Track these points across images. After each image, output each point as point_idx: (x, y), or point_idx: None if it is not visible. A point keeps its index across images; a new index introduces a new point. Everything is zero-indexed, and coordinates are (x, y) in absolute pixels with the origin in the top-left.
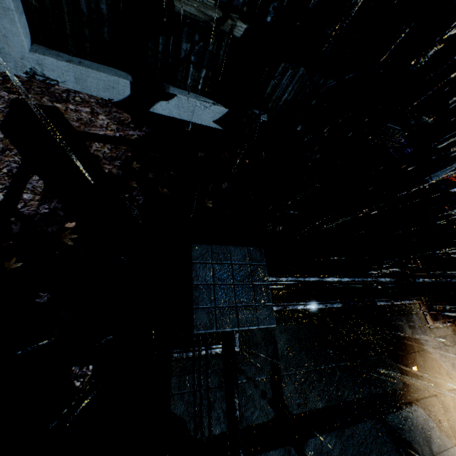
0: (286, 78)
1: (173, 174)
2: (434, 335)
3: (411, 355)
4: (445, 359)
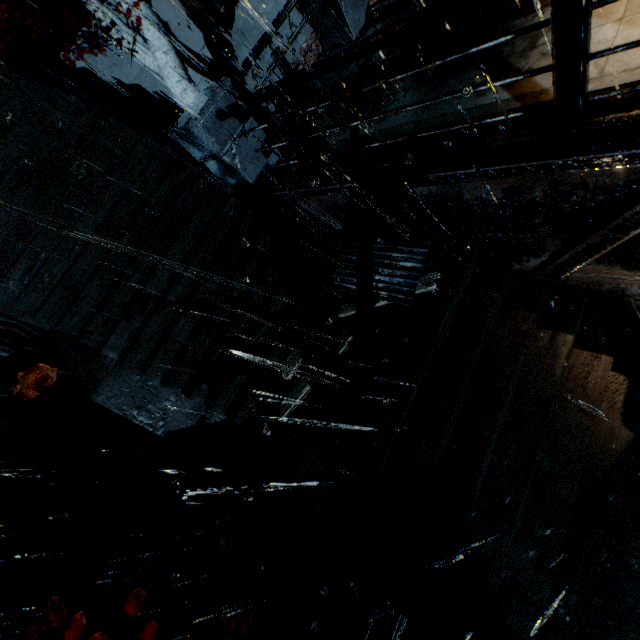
0: None
1: None
2: None
3: None
4: None
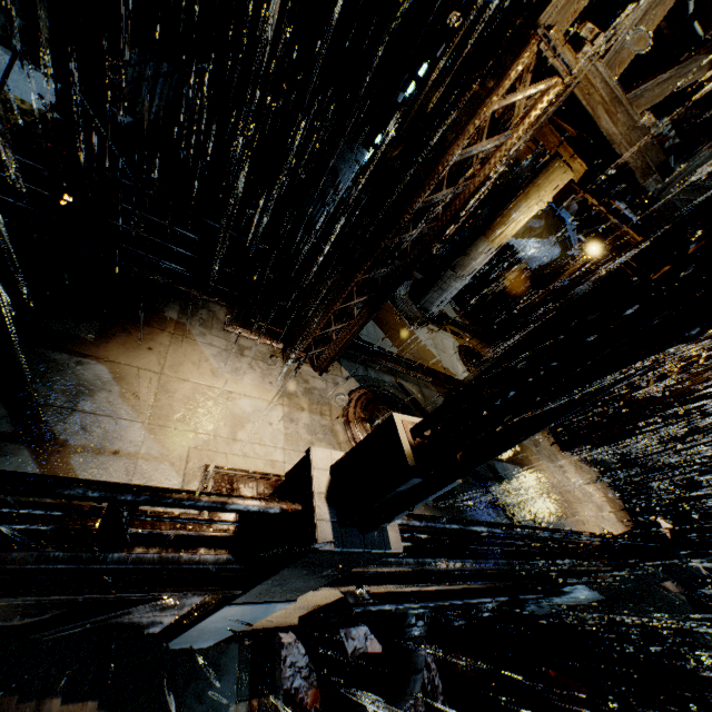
0: (148, 73)
1: None
2: (227, 338)
3: (152, 329)
4: (225, 361)
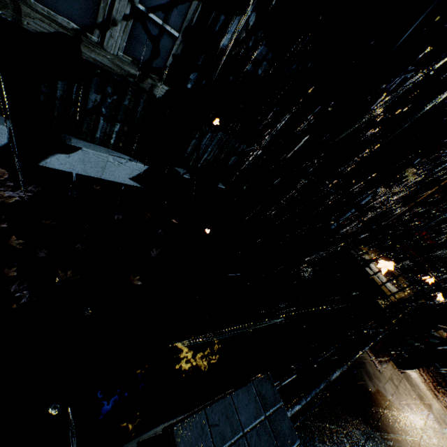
0: (205, 140)
1: (80, 246)
2: (385, 379)
3: (384, 414)
4: (402, 403)
